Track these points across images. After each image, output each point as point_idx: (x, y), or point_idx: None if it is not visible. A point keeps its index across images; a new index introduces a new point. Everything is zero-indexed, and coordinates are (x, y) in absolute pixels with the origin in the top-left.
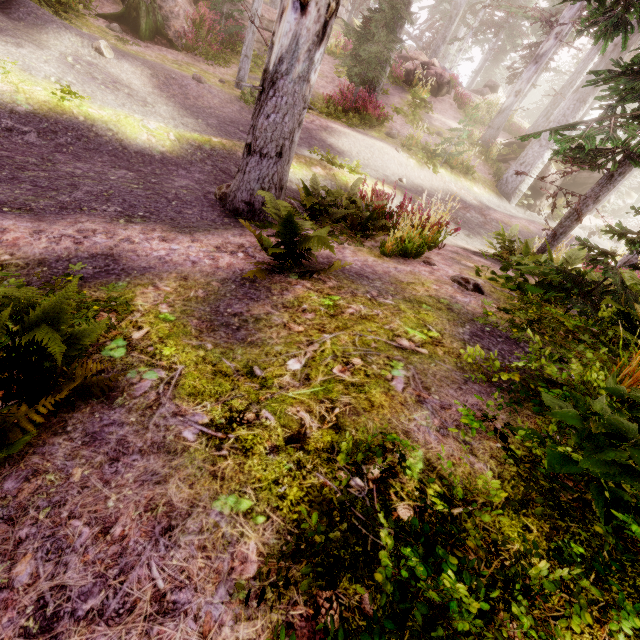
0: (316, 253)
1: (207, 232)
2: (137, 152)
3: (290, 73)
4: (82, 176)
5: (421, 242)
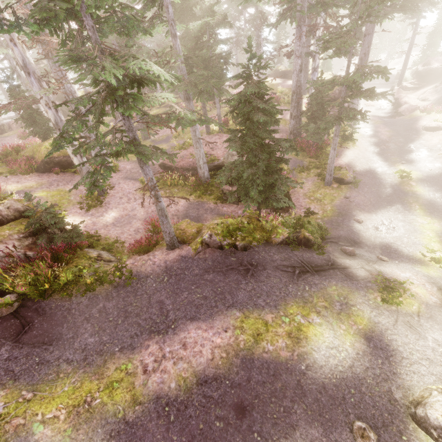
0: None
1: None
2: None
3: None
4: None
5: None
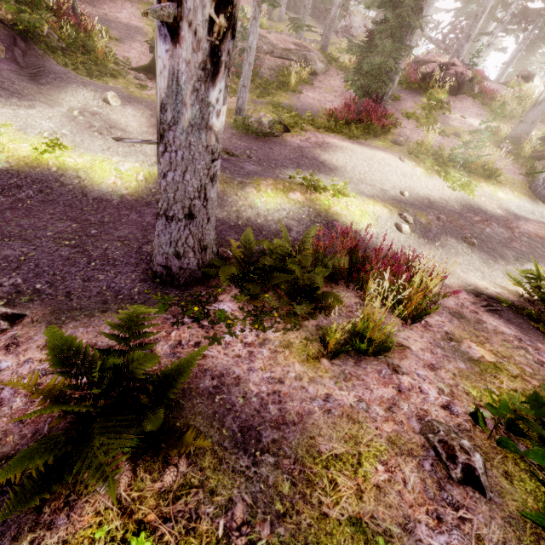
0: (208, 363)
1: (86, 320)
2: (96, 198)
3: (179, 121)
4: (16, 235)
5: (382, 340)
